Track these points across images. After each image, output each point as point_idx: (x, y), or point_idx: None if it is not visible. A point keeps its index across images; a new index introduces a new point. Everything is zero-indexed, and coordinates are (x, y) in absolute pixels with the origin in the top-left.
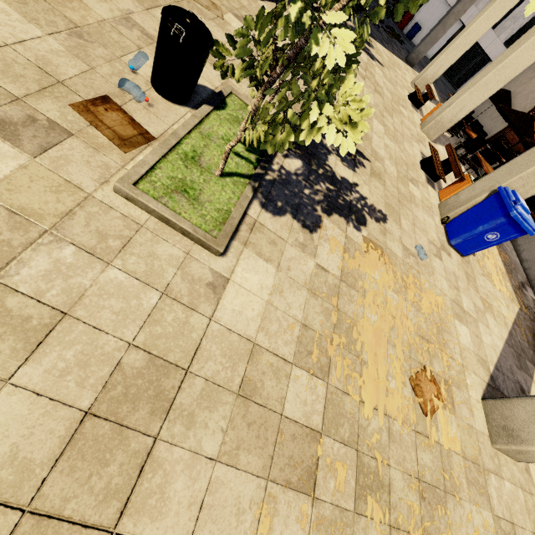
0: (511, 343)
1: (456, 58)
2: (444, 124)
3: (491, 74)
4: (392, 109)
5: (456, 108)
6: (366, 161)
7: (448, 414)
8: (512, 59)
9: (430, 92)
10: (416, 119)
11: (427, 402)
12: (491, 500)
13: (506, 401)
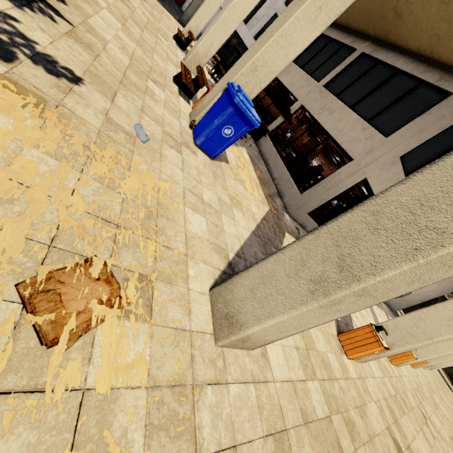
0: (258, 233)
1: (210, 15)
2: (201, 59)
3: (227, 12)
4: (145, 27)
5: (207, 43)
6: (63, 20)
7: (132, 324)
8: (239, 0)
9: (191, 34)
10: (179, 54)
11: (69, 318)
12: (198, 434)
13: (229, 283)
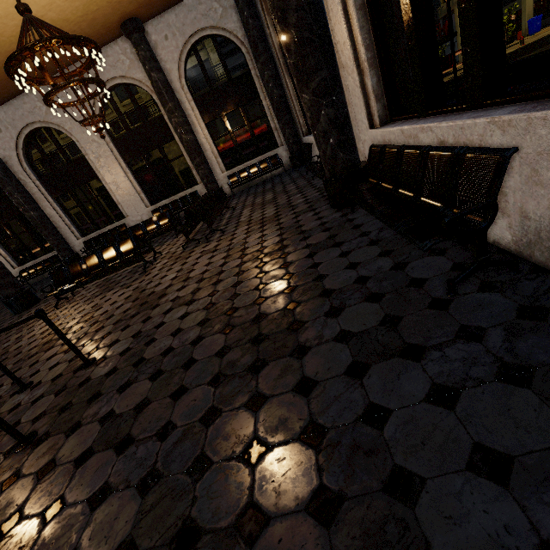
0: None
1: None
2: None
3: None
4: None
5: None
6: None
7: None
8: None
9: None
10: None
11: None
12: None
13: None
